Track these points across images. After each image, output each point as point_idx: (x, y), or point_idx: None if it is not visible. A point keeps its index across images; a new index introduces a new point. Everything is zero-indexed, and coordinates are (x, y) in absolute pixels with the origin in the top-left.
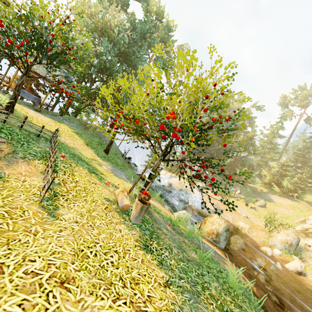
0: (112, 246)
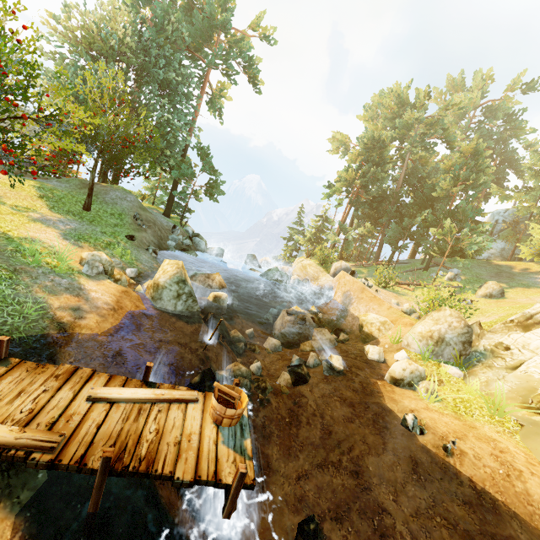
0: None
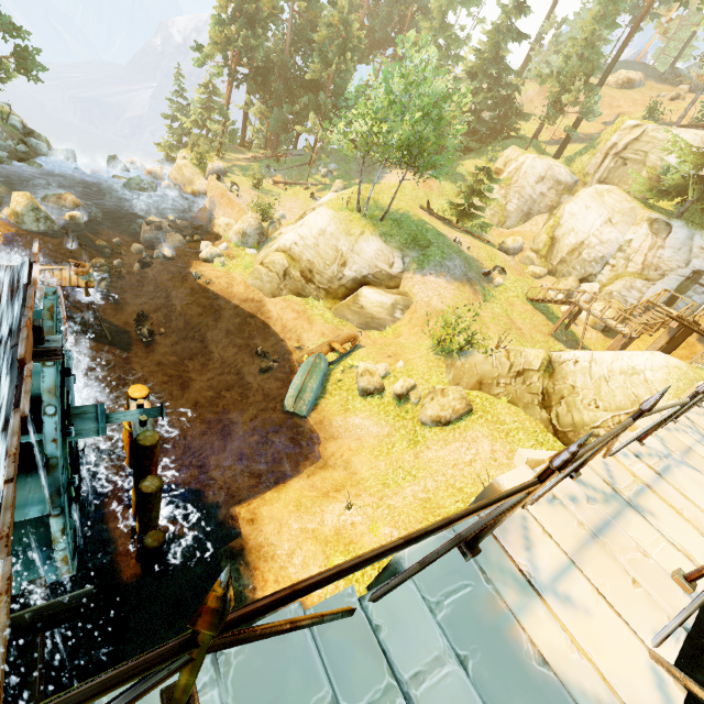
0: None
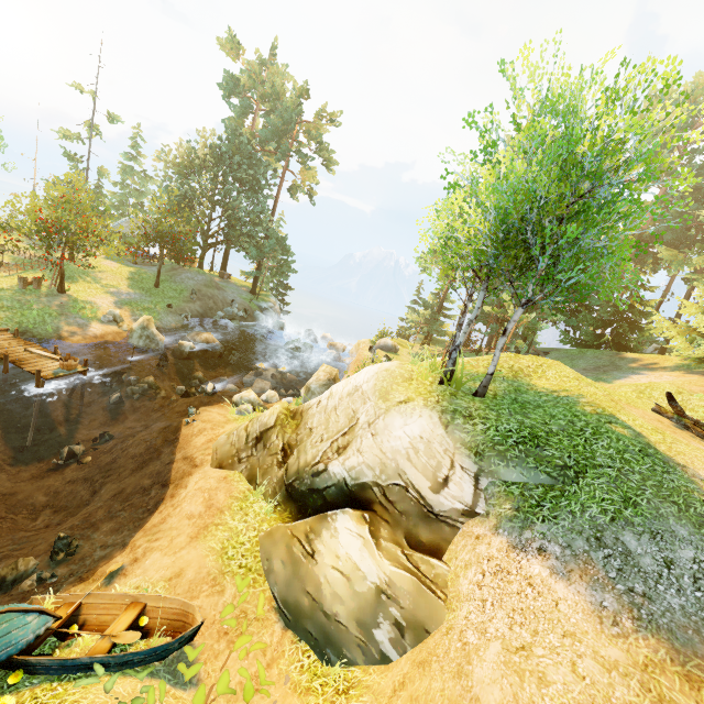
0: None
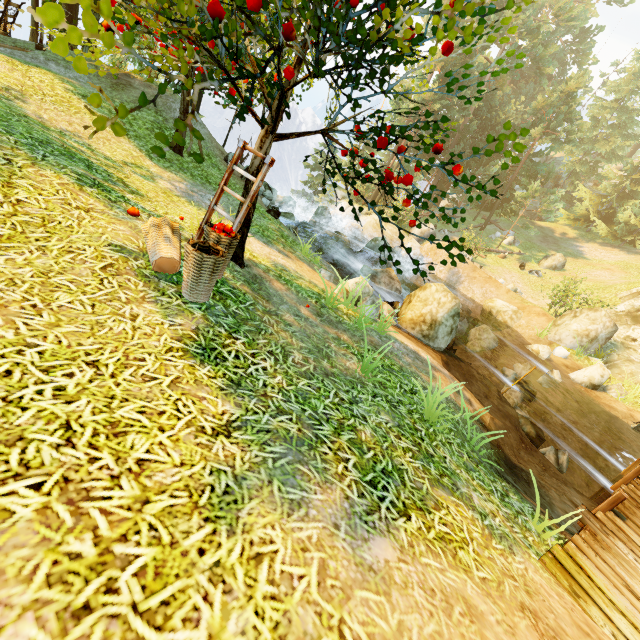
0: (88, 352)
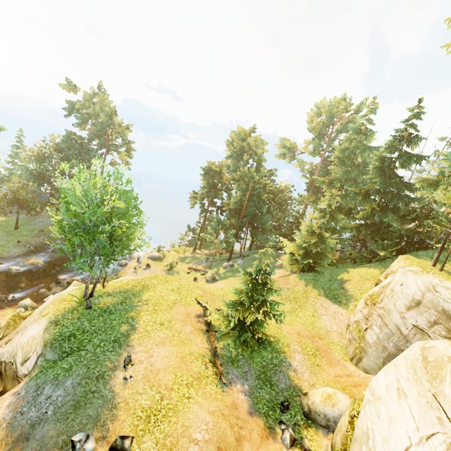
0: None
